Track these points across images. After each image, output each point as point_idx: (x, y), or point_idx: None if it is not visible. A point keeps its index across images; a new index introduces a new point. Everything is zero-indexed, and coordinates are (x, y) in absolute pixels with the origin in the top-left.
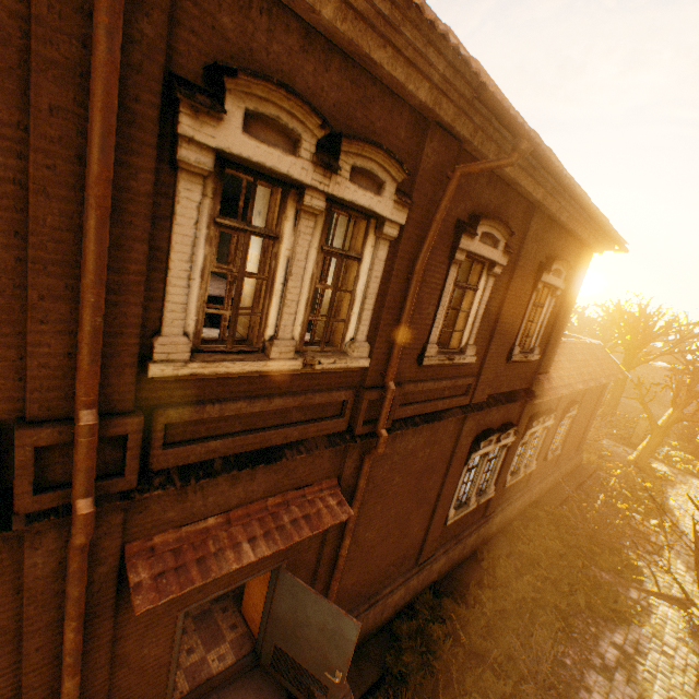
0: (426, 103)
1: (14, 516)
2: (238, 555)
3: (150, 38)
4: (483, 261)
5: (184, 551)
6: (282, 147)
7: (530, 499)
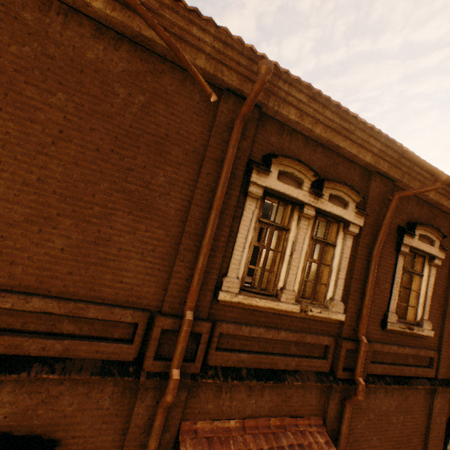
0: (370, 162)
1: (142, 370)
2: None
3: (245, 147)
4: (423, 254)
5: (214, 441)
6: (293, 186)
7: None
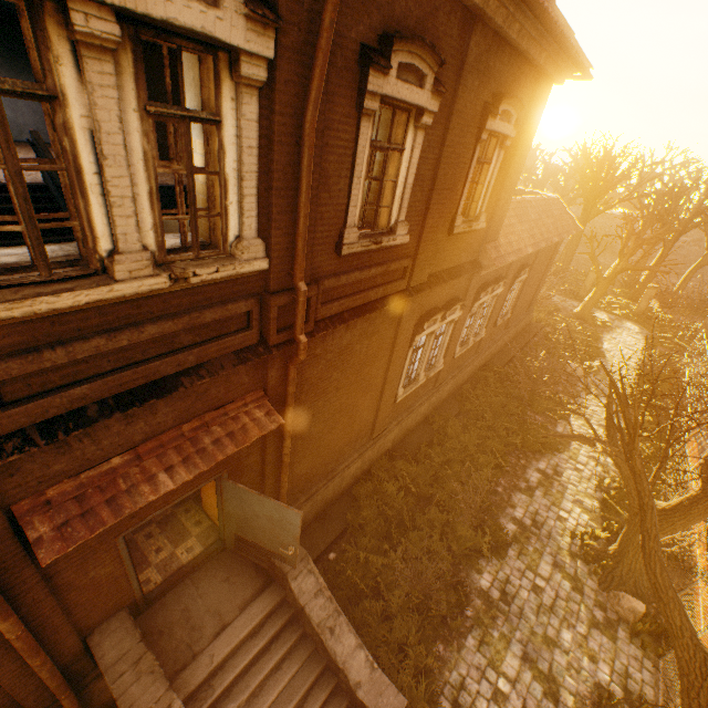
0: None
1: None
2: (155, 487)
3: None
4: (407, 108)
5: (88, 496)
6: None
7: (480, 364)
